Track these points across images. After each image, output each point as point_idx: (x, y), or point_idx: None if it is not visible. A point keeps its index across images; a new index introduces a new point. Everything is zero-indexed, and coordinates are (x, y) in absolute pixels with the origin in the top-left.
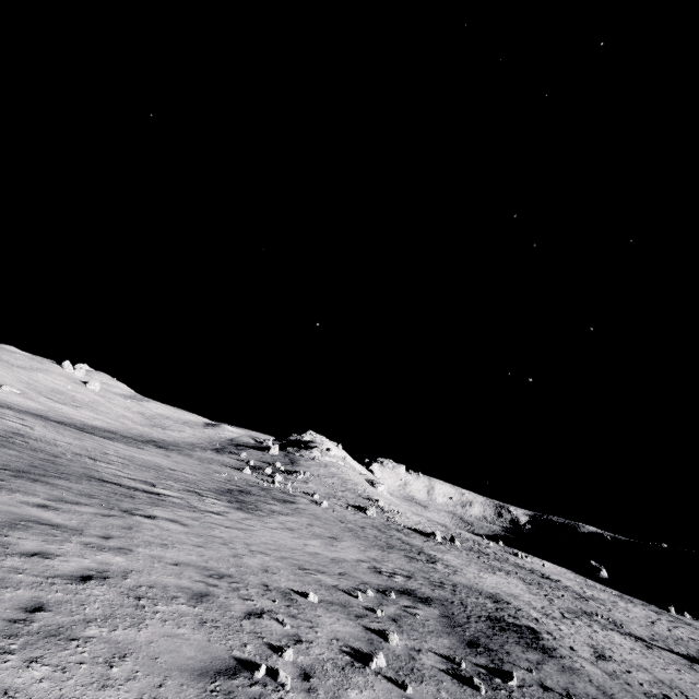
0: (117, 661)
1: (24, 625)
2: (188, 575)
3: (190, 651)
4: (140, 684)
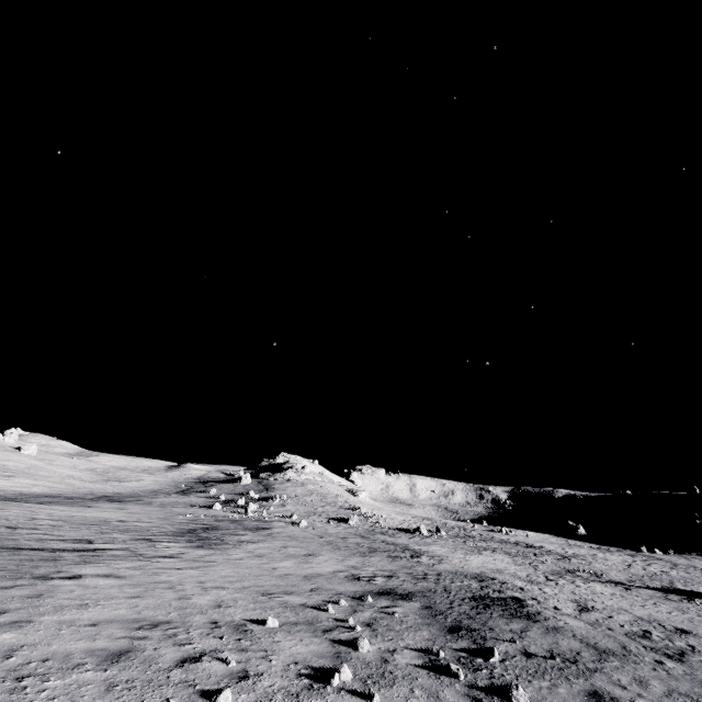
0: None
1: None
2: (107, 633)
3: None
4: None
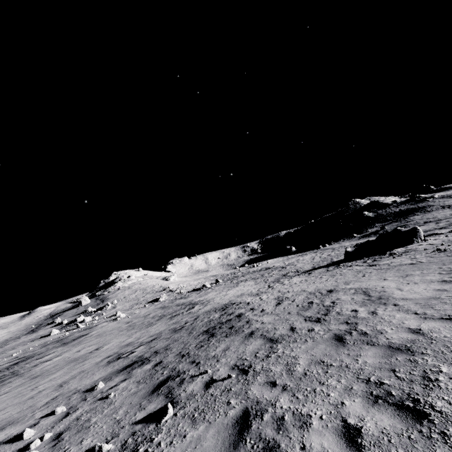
0: None
1: None
2: None
3: None
4: None
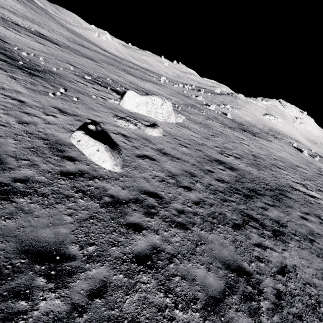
0: None
1: None
2: None
3: None
4: None
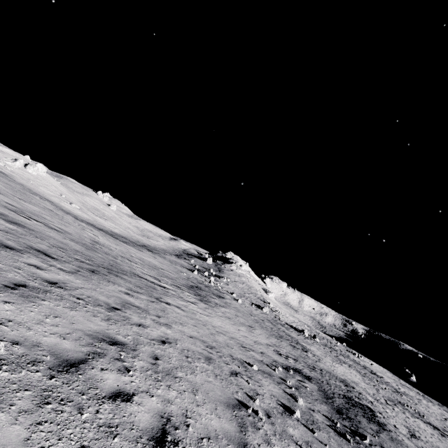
0: (195, 392)
1: (157, 366)
2: (198, 344)
3: (218, 392)
4: (209, 406)
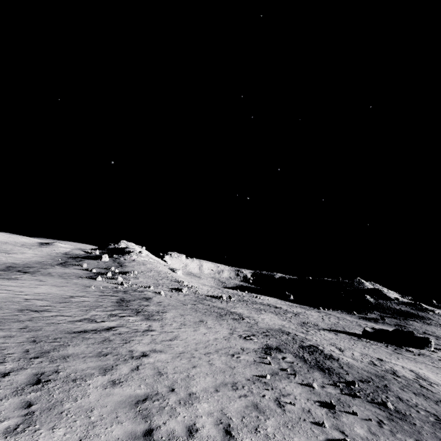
0: None
1: None
2: (231, 395)
3: None
4: None
